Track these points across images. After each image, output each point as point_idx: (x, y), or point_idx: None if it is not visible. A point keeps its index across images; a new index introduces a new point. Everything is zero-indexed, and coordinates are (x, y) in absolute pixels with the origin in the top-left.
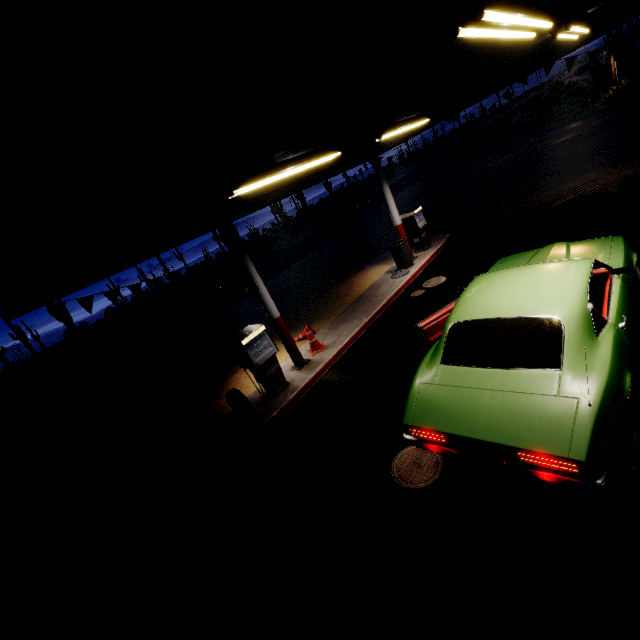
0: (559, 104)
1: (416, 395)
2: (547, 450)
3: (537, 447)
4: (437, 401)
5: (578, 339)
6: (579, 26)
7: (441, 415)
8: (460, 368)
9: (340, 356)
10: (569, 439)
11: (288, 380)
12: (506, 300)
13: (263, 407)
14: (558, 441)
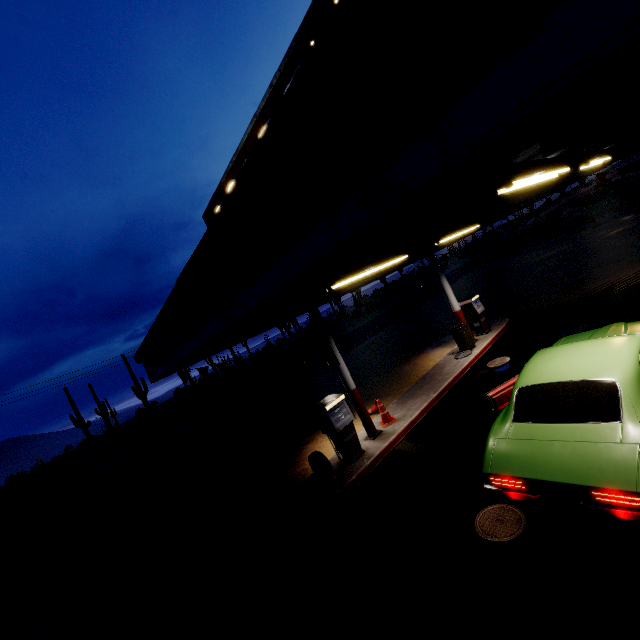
0: (609, 199)
1: (492, 448)
2: (617, 486)
3: (608, 485)
4: (512, 452)
5: (634, 397)
6: (599, 157)
7: (517, 463)
8: (530, 424)
9: (411, 428)
10: (635, 476)
11: (363, 448)
12: (565, 367)
13: (341, 472)
14: (626, 479)
